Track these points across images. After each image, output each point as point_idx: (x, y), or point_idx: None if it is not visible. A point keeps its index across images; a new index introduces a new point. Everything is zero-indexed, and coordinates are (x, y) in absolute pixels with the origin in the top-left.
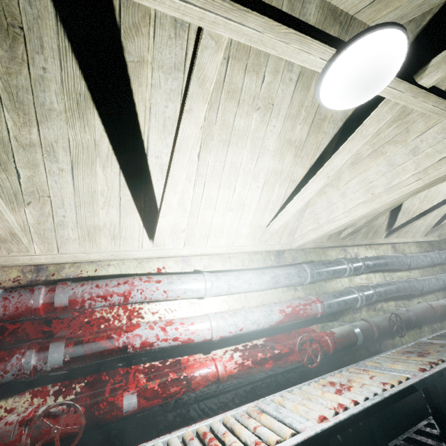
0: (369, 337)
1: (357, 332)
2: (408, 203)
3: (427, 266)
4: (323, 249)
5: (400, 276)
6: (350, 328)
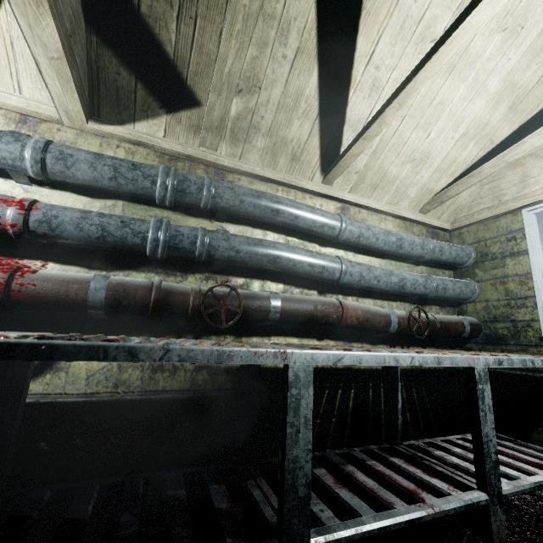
0: (130, 305)
1: (93, 286)
2: (362, 107)
3: (401, 260)
4: (159, 153)
5: (327, 254)
6: (90, 278)
